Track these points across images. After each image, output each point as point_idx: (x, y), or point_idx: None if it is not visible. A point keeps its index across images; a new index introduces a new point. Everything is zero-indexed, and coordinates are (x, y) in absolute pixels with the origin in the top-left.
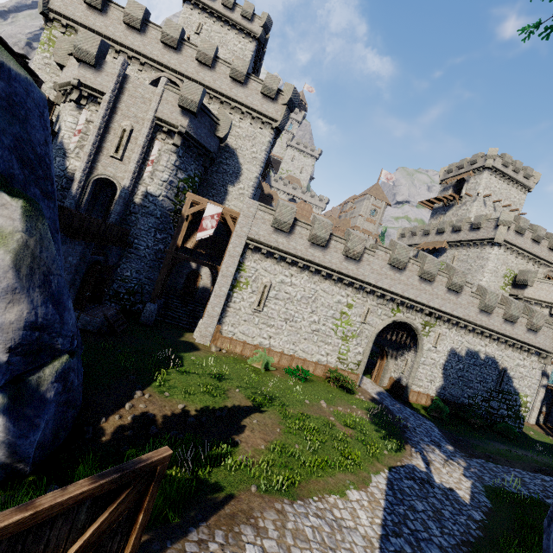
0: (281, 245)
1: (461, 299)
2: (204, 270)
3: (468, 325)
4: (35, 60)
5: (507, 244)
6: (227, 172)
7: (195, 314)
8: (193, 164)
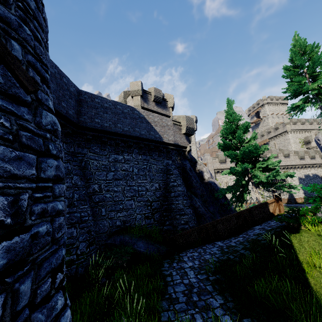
0: (224, 167)
1: (291, 158)
2: None
3: (299, 166)
4: None
5: (293, 130)
6: None
7: None
8: None
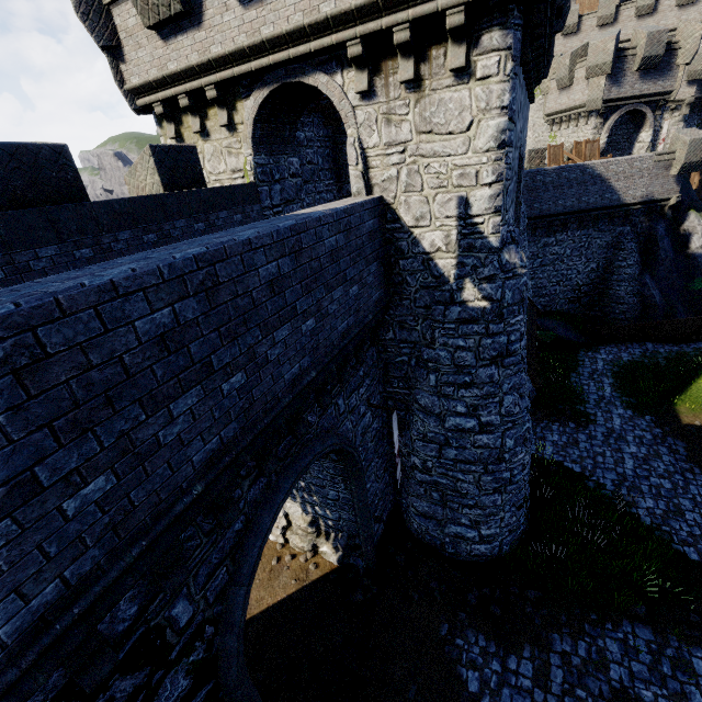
0: None
1: None
2: None
3: None
4: (532, 106)
5: None
6: None
7: None
8: (695, 118)
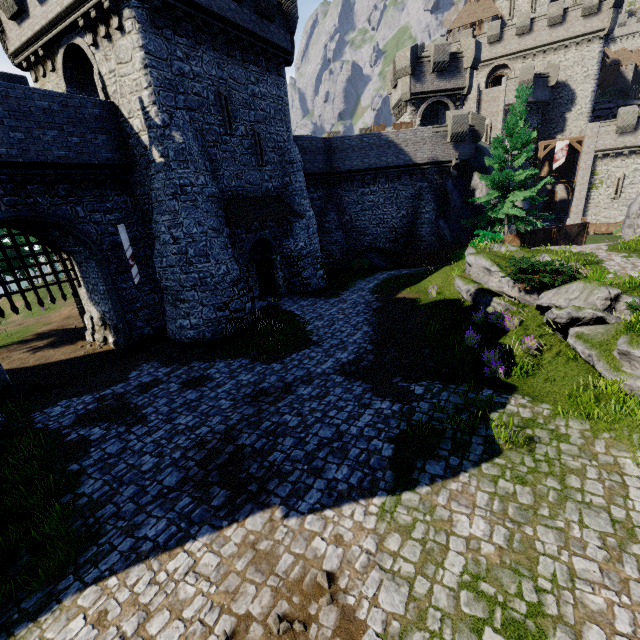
0: (628, 144)
1: None
2: (558, 188)
3: None
4: None
5: None
6: (562, 104)
7: (559, 219)
8: (534, 118)
